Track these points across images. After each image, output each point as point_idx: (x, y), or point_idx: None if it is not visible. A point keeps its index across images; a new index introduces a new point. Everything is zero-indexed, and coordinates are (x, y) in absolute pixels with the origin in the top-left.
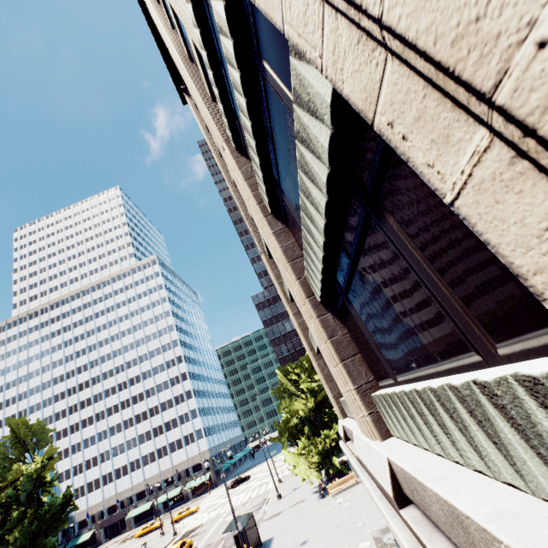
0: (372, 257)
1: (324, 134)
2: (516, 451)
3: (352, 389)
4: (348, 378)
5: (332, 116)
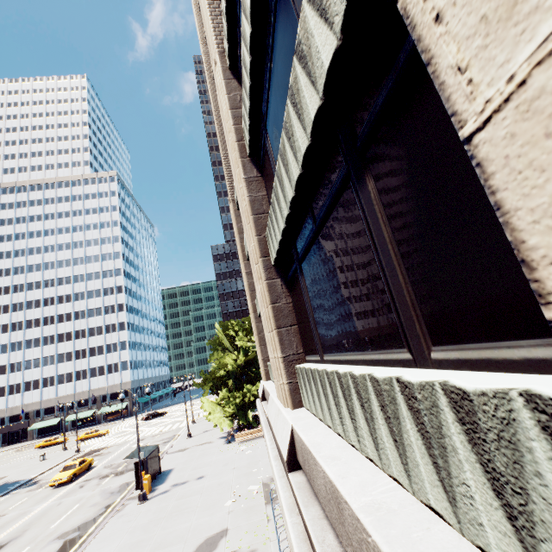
0: (338, 226)
1: (329, 47)
2: (413, 454)
3: (279, 356)
4: (279, 345)
5: (345, 17)
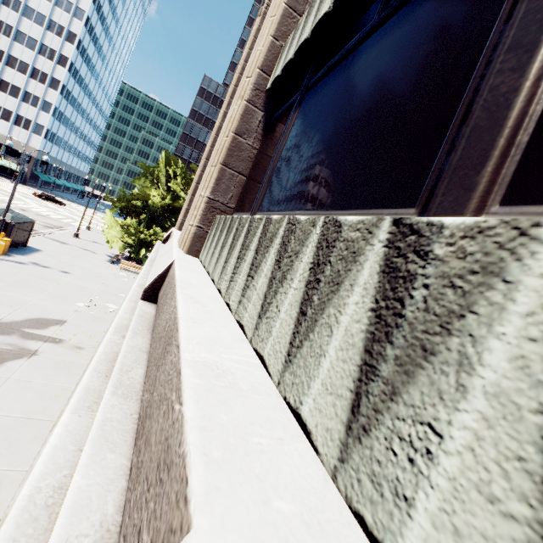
0: None
1: None
2: (326, 339)
3: (206, 196)
4: (213, 183)
5: None
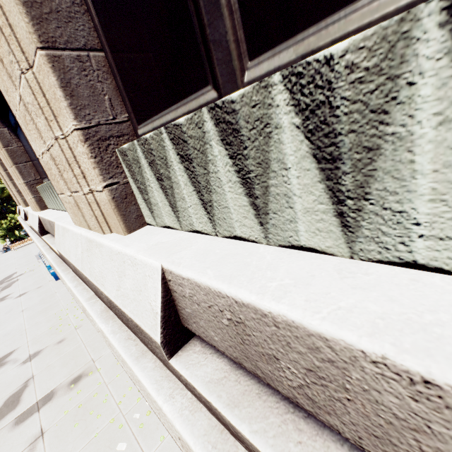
0: None
1: None
2: None
3: (15, 191)
4: (14, 187)
5: None
